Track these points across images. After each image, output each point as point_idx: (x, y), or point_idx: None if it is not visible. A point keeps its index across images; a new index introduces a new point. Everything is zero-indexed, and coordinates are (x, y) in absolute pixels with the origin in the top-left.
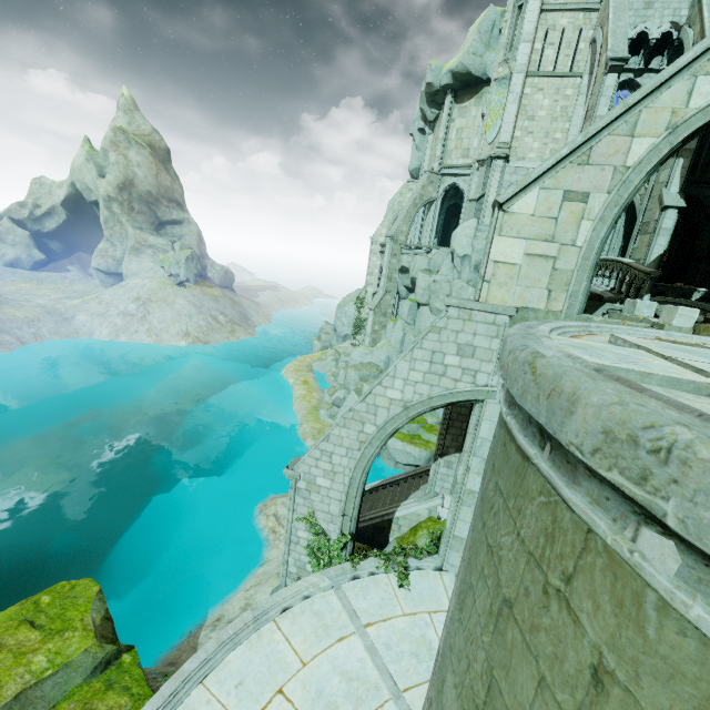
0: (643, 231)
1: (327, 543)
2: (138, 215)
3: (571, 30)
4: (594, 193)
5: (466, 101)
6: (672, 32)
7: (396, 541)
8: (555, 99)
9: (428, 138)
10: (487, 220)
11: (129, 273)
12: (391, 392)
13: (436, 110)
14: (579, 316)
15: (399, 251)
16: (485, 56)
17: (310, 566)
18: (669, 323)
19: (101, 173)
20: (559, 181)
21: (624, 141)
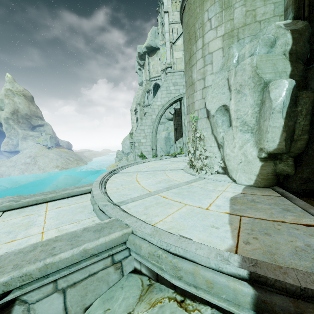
0: None
1: None
2: (22, 124)
3: (179, 28)
4: None
5: (153, 56)
6: None
7: None
8: None
9: (142, 71)
10: None
11: (22, 148)
12: (157, 103)
13: (143, 61)
14: None
15: (142, 108)
16: (155, 41)
17: None
18: None
19: (1, 109)
20: None
21: None
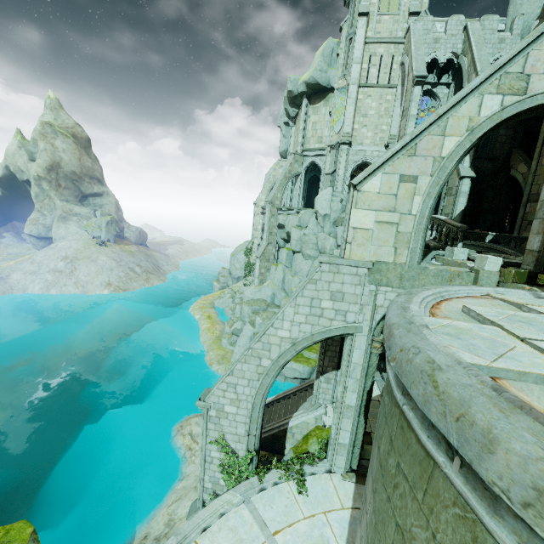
0: (449, 193)
1: (236, 460)
2: (64, 190)
3: (387, 56)
4: (421, 176)
5: (317, 103)
6: (453, 59)
7: (292, 451)
8: (380, 102)
9: (292, 129)
10: (339, 188)
11: (57, 237)
12: (281, 332)
13: (296, 109)
14: (419, 266)
15: (276, 212)
16: (328, 72)
17: (222, 480)
18: (482, 268)
19: (32, 158)
20: (396, 168)
21: (438, 139)
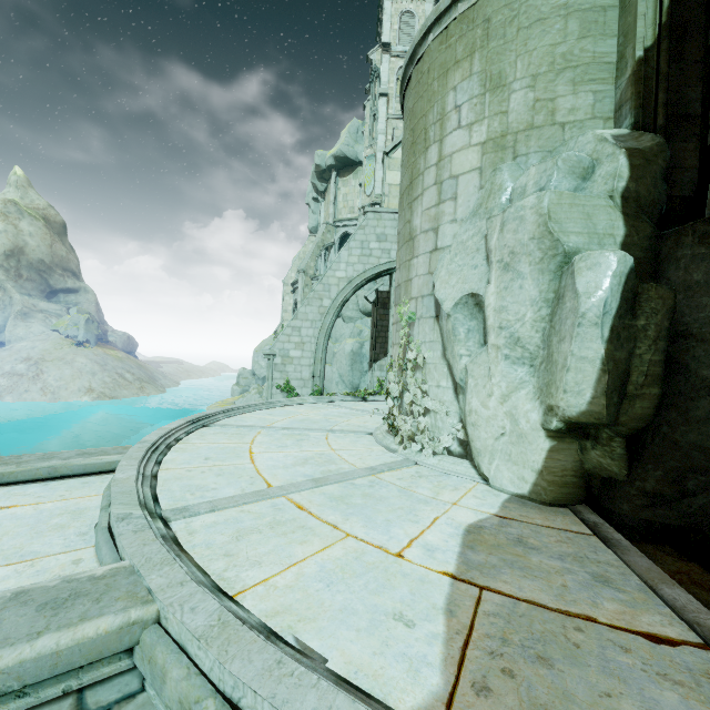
0: None
1: None
2: (26, 282)
3: None
4: None
5: (347, 176)
6: None
7: None
8: None
9: (321, 204)
10: None
11: (13, 338)
12: (338, 273)
13: (325, 184)
14: None
15: (310, 282)
16: (355, 147)
17: None
18: None
19: None
20: None
21: None
